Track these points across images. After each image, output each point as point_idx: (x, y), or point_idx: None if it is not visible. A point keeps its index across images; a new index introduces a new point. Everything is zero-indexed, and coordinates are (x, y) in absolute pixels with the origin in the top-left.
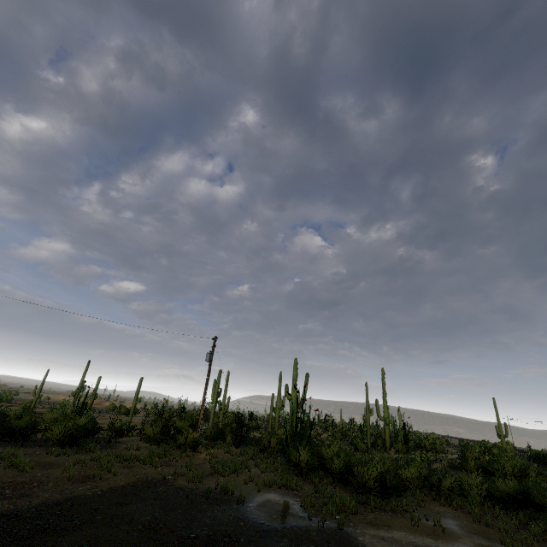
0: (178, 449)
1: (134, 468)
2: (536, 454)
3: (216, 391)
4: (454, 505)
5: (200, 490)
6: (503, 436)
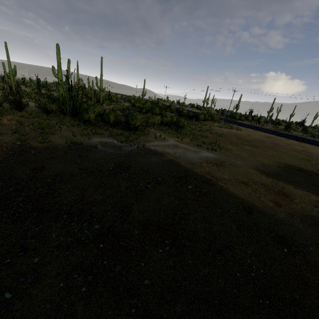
0: None
1: None
2: (154, 102)
3: None
4: (155, 128)
5: (59, 146)
6: (144, 95)
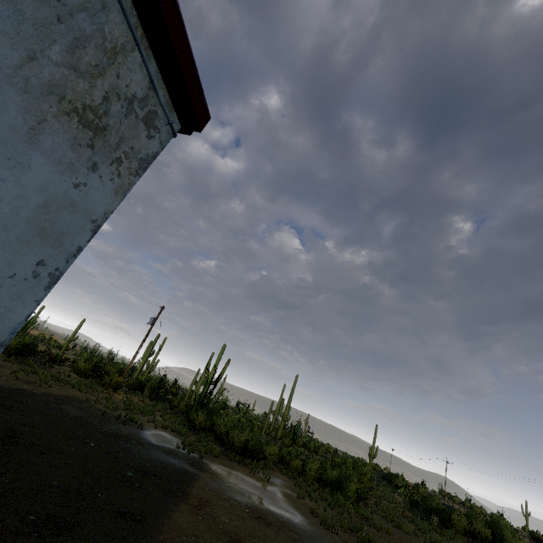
0: (101, 387)
1: (65, 388)
2: (388, 475)
3: (149, 351)
4: (290, 475)
5: (113, 414)
6: (373, 456)
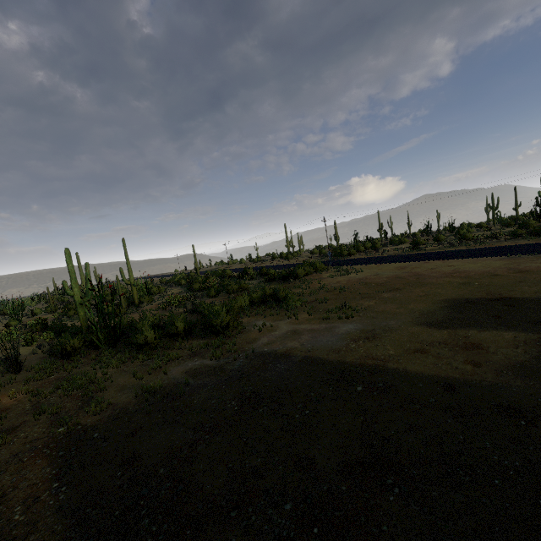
0: None
1: None
2: (218, 273)
3: None
4: (248, 315)
5: (130, 407)
6: (199, 268)
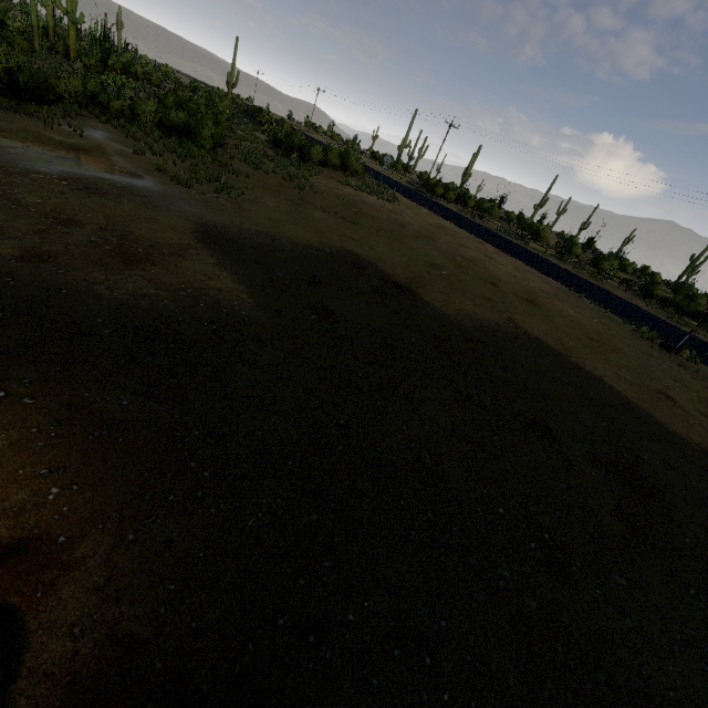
0: None
1: None
2: (252, 110)
3: None
4: (115, 124)
5: None
6: (232, 86)
